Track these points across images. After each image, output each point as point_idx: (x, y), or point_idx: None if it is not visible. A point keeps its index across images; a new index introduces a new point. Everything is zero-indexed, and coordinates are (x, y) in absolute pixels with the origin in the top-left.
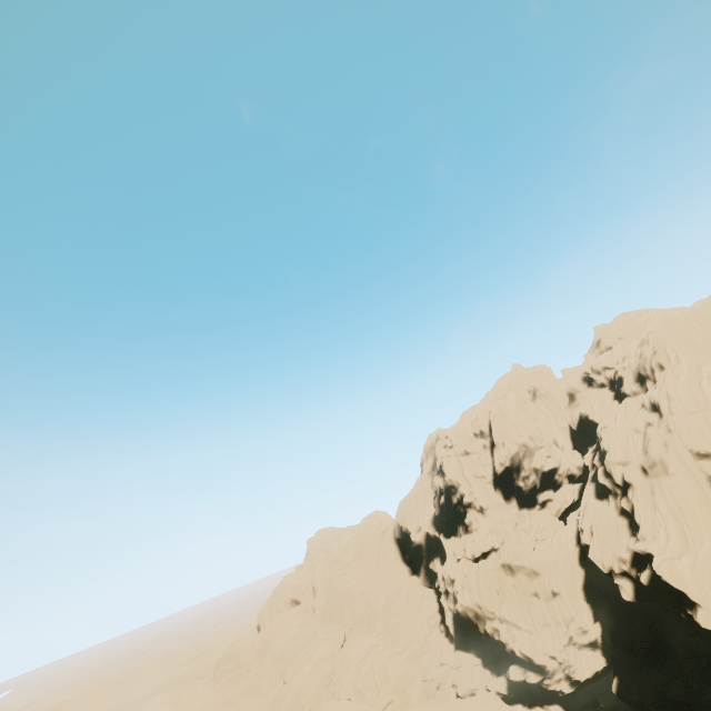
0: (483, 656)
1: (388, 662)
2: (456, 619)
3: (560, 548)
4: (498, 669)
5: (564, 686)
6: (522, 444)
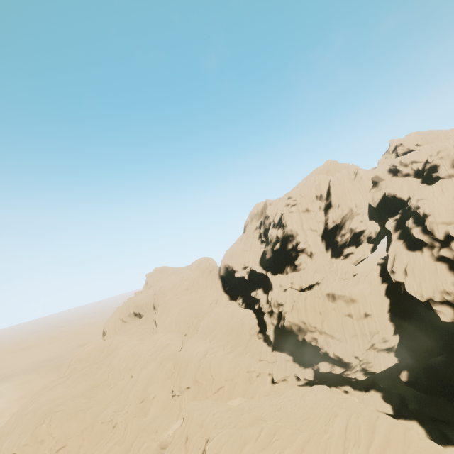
0: (294, 354)
1: (221, 360)
2: (276, 330)
3: (370, 284)
4: (305, 363)
5: (359, 375)
6: (351, 209)
